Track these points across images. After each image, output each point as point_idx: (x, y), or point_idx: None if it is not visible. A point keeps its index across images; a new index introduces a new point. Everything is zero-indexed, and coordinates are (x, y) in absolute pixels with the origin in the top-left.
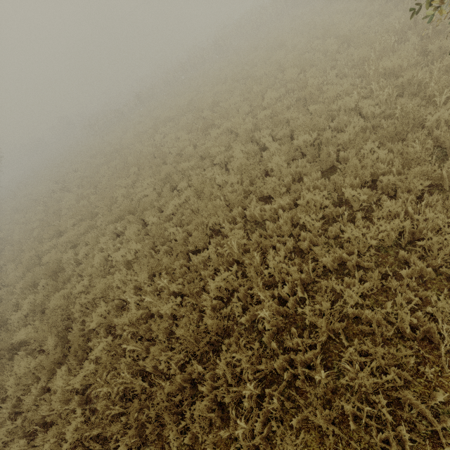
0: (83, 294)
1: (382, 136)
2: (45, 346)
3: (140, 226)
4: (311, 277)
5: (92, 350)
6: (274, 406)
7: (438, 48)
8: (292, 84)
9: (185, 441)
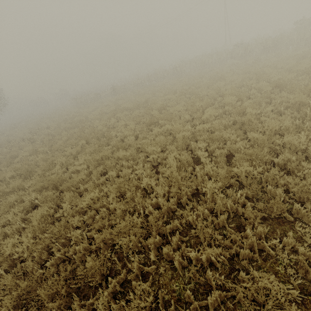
0: None
1: None
2: None
3: (52, 209)
4: None
5: None
6: None
7: None
8: (230, 107)
9: None
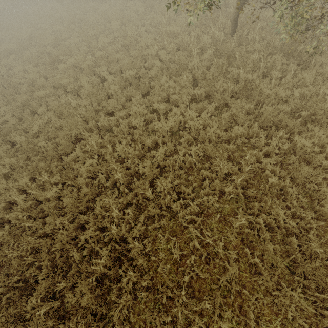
0: None
1: (171, 73)
2: None
3: (9, 145)
4: (142, 153)
5: None
6: (130, 215)
7: (194, 23)
8: (117, 33)
9: (84, 254)
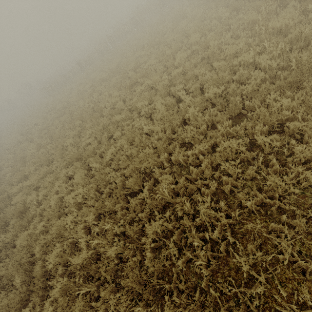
0: (42, 236)
1: (282, 86)
2: (14, 283)
3: (86, 171)
4: (237, 219)
5: (52, 287)
6: None
7: None
8: (196, 46)
9: None
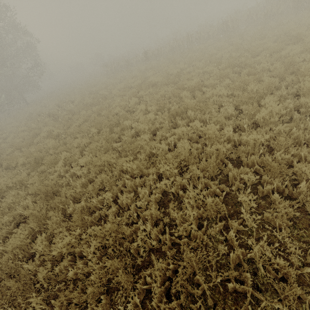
0: None
1: None
2: None
3: (29, 239)
4: None
5: None
6: None
7: None
8: None
9: None
